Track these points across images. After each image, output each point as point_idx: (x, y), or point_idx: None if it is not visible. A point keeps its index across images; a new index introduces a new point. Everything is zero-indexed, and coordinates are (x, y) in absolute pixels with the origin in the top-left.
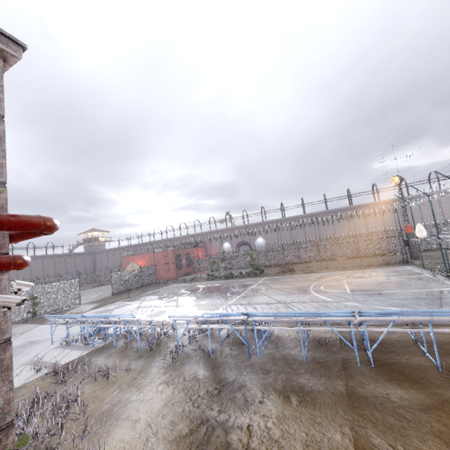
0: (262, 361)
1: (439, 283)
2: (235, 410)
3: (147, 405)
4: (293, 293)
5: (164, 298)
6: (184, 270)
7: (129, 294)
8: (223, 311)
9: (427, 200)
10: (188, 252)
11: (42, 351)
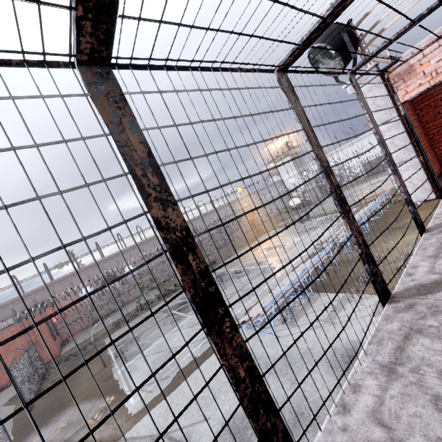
0: (372, 231)
1: (309, 222)
2: (410, 225)
3: (407, 239)
4: (277, 249)
5: (184, 316)
6: (57, 340)
7: (73, 380)
8: (285, 262)
9: (228, 207)
10: (47, 314)
11: (299, 331)
